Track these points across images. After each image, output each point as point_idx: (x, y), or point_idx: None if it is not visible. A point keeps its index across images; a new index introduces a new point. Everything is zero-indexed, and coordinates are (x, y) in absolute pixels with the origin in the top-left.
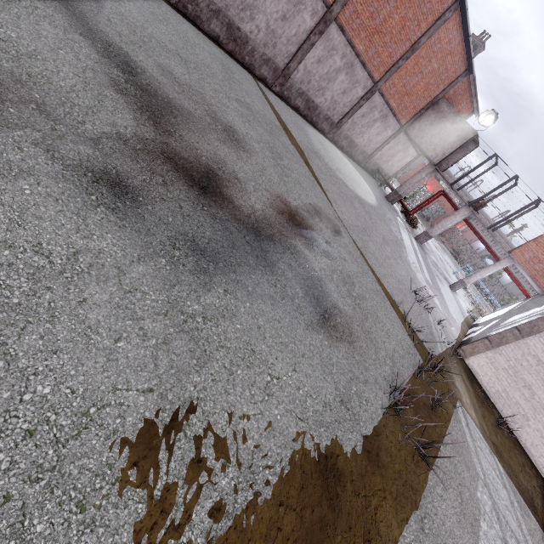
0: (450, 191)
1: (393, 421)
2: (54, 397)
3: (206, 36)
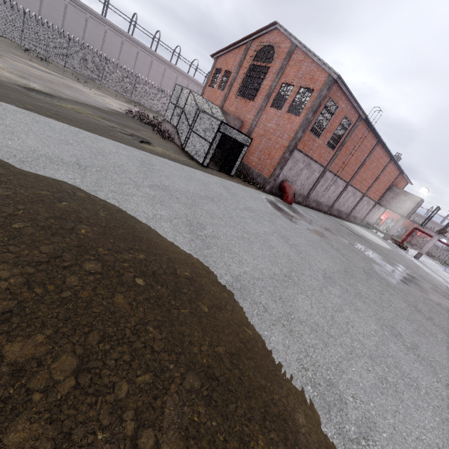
0: None
1: None
2: (448, 316)
3: (311, 208)
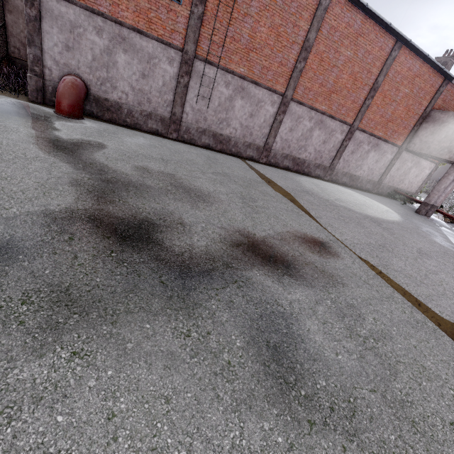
0: None
1: None
2: None
3: (200, 147)
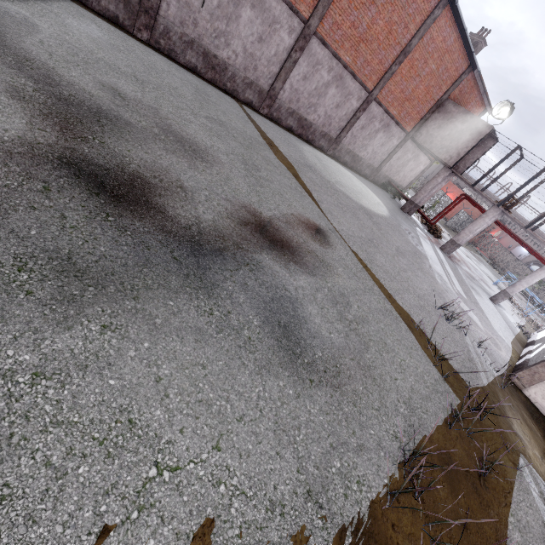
0: (476, 198)
1: (410, 512)
2: None
3: (183, 68)
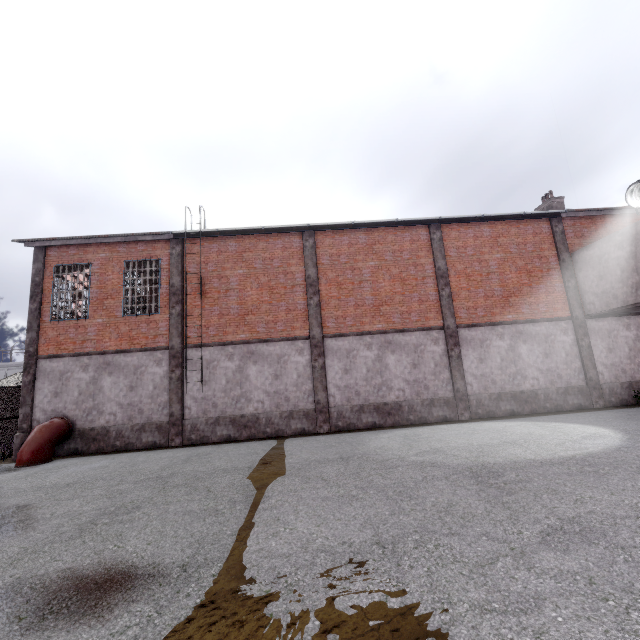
0: None
1: None
2: None
3: (216, 444)
